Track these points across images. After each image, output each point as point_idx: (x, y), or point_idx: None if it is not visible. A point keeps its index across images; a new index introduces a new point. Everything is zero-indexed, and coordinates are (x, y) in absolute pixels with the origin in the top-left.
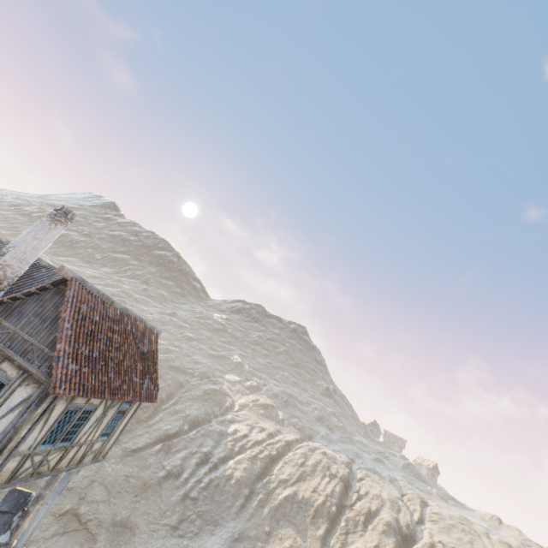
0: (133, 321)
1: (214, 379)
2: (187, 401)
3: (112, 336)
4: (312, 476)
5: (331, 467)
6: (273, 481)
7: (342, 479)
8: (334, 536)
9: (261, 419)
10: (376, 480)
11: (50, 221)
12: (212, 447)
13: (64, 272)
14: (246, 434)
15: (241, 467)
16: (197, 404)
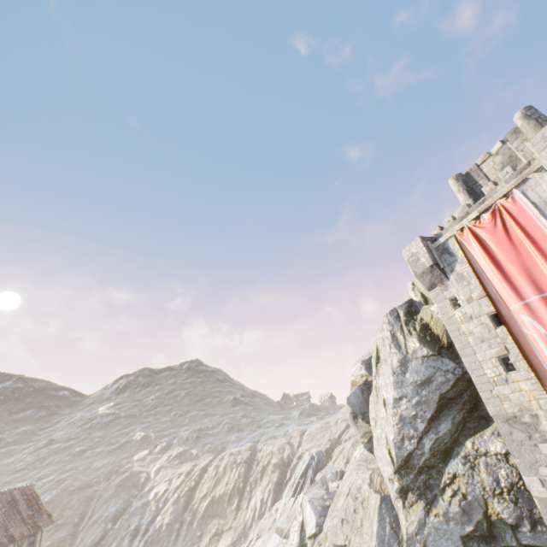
0: (10, 494)
1: (122, 470)
2: (103, 506)
3: (2, 511)
4: (224, 476)
5: (237, 459)
6: (196, 502)
7: (245, 462)
8: (244, 500)
9: (178, 468)
10: (270, 443)
11: None
12: (139, 520)
13: None
14: (166, 489)
15: (168, 514)
16: (113, 501)
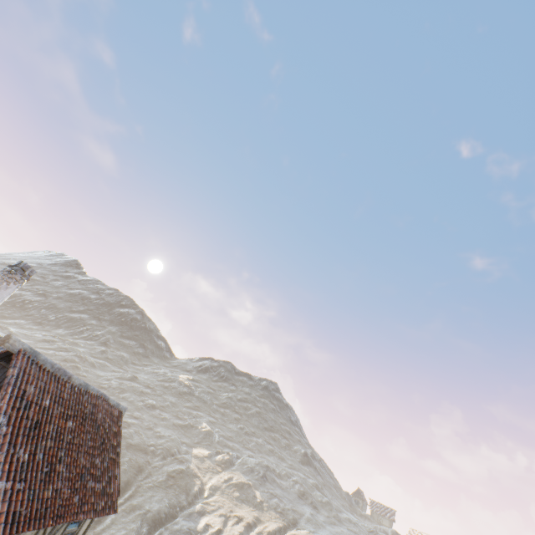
0: (93, 399)
1: (180, 457)
2: (147, 490)
3: (65, 425)
4: None
5: None
6: None
7: None
8: None
9: (236, 505)
10: None
11: (1, 279)
12: None
13: (10, 344)
14: (219, 529)
15: None
16: (159, 494)
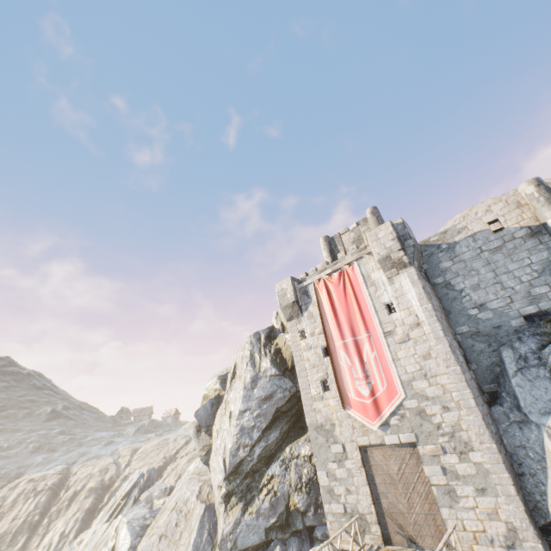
0: None
1: None
2: None
3: None
4: (13, 509)
5: (39, 486)
6: None
7: (50, 488)
8: (36, 536)
9: None
10: (92, 464)
11: None
12: None
13: None
14: None
15: None
16: None
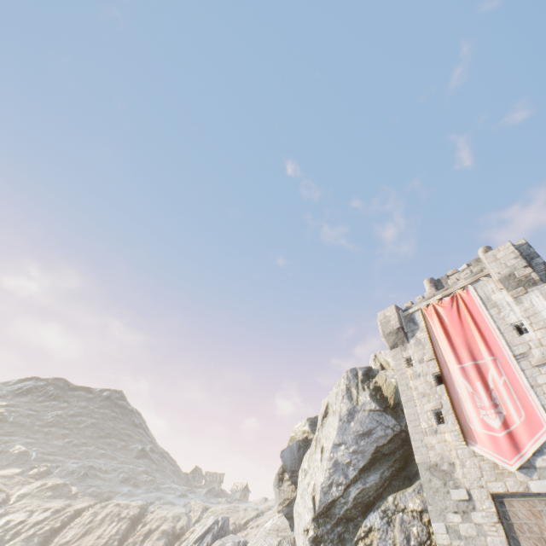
0: None
1: None
2: None
3: None
4: (100, 527)
5: (123, 512)
6: None
7: (130, 518)
8: None
9: (47, 501)
10: (167, 508)
11: None
12: None
13: None
14: (23, 520)
15: None
16: None
